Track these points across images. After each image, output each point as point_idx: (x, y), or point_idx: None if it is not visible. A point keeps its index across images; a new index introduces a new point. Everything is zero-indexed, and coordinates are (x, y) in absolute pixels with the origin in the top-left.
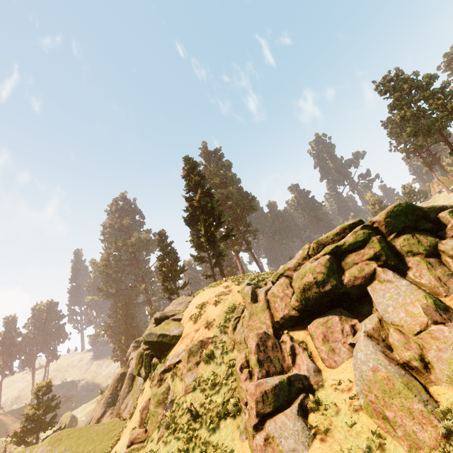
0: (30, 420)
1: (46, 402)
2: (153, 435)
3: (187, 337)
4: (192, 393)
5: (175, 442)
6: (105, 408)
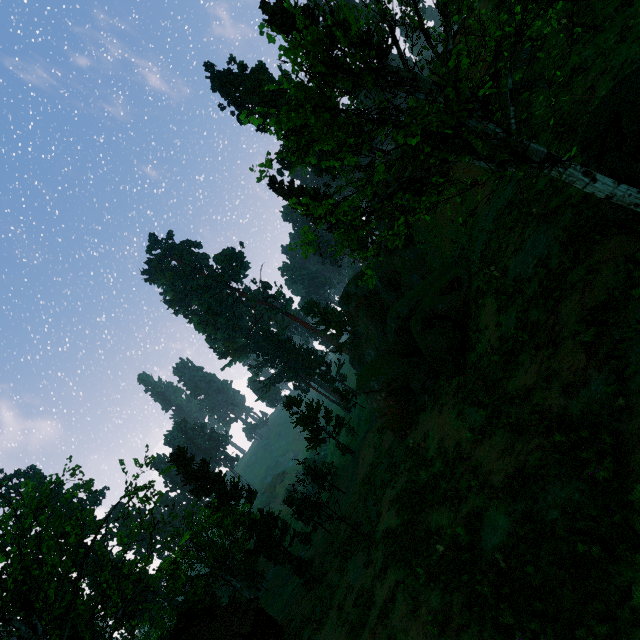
0: (309, 425)
1: (309, 404)
2: (533, 108)
3: (476, 73)
4: (545, 46)
5: (576, 48)
6: (382, 332)
